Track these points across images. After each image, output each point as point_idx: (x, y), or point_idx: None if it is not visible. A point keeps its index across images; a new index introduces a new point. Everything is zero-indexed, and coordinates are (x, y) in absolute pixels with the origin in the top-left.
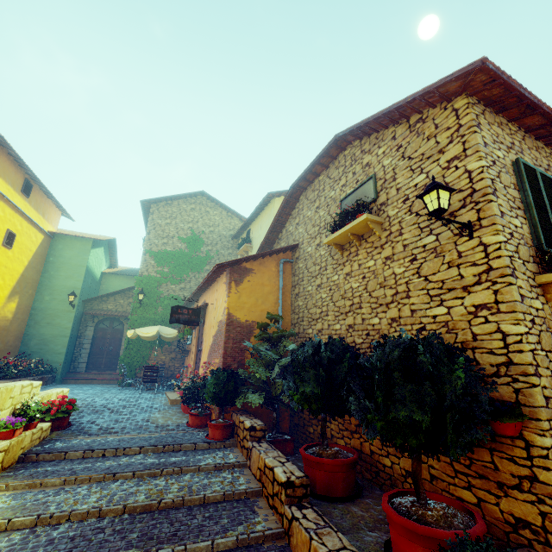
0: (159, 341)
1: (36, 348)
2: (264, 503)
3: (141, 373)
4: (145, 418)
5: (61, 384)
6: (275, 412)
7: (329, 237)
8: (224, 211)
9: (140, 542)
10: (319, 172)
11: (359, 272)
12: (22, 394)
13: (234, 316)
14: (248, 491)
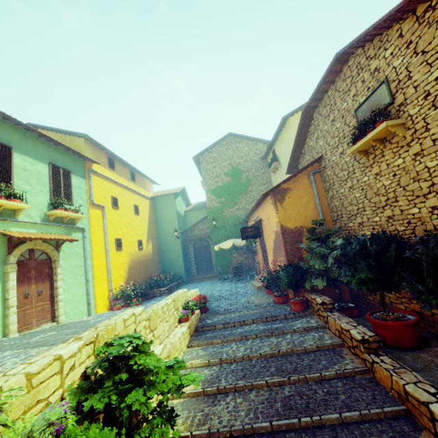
0: (234, 248)
1: (168, 266)
2: (347, 351)
3: (229, 270)
4: (246, 301)
5: (188, 284)
6: (337, 289)
7: (352, 148)
8: (249, 141)
9: (277, 372)
10: (326, 88)
11: (388, 171)
12: (182, 297)
13: (285, 226)
14: (333, 344)
